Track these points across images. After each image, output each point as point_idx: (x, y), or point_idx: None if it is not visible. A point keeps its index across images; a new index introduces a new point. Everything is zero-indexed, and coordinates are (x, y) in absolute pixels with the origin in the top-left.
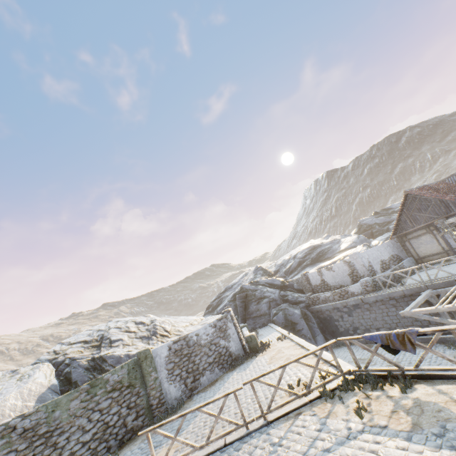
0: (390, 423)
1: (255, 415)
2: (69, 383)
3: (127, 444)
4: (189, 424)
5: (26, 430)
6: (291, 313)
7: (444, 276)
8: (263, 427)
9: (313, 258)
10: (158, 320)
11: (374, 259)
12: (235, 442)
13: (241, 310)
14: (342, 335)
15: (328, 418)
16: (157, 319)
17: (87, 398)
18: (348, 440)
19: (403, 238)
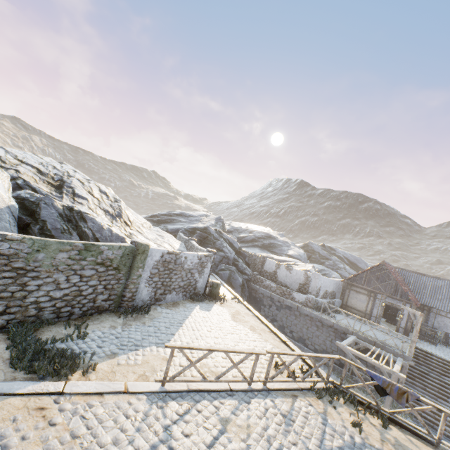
0: None
1: (247, 372)
2: (29, 215)
3: (91, 320)
4: (170, 340)
5: (0, 255)
6: (236, 277)
7: (366, 333)
8: (264, 391)
9: (265, 244)
10: (123, 203)
11: (324, 286)
12: (240, 392)
13: None
14: None
15: (327, 416)
16: (122, 201)
17: (76, 258)
18: (356, 448)
19: (349, 286)
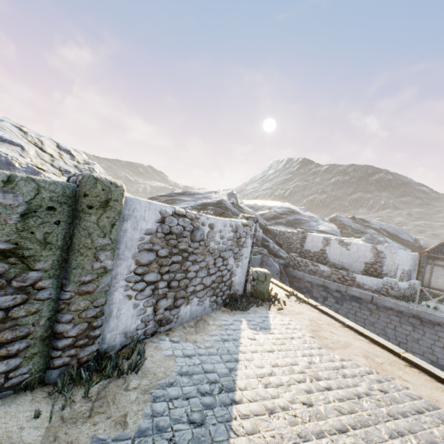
0: None
1: None
2: None
3: None
4: None
5: None
6: (270, 263)
7: None
8: None
9: (289, 220)
10: (98, 167)
11: (401, 264)
12: None
13: None
14: None
15: None
16: (96, 164)
17: None
18: None
19: (430, 260)
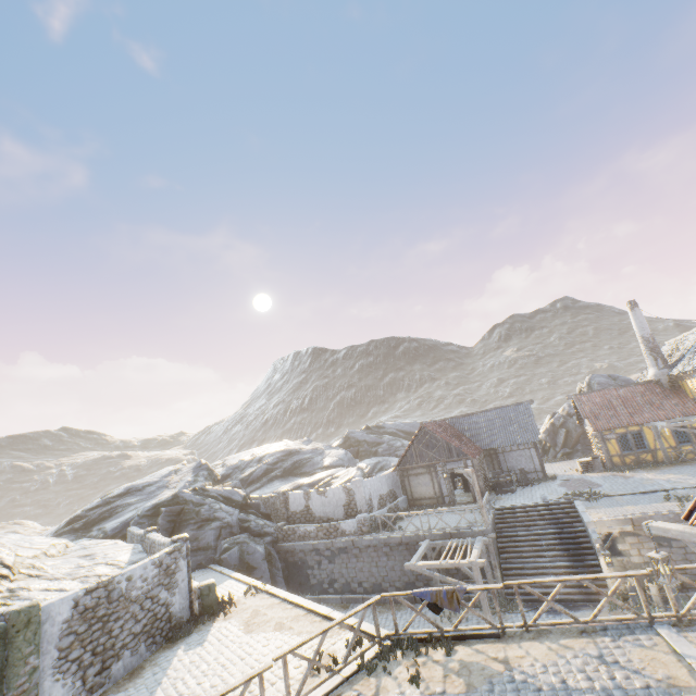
0: (447, 688)
1: None
2: None
3: None
4: None
5: None
6: (252, 550)
7: (440, 526)
8: None
9: (286, 468)
10: None
11: (375, 491)
12: None
13: (165, 535)
14: (312, 590)
15: (380, 695)
16: None
17: None
18: None
19: (405, 472)
